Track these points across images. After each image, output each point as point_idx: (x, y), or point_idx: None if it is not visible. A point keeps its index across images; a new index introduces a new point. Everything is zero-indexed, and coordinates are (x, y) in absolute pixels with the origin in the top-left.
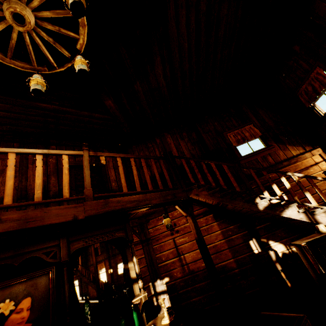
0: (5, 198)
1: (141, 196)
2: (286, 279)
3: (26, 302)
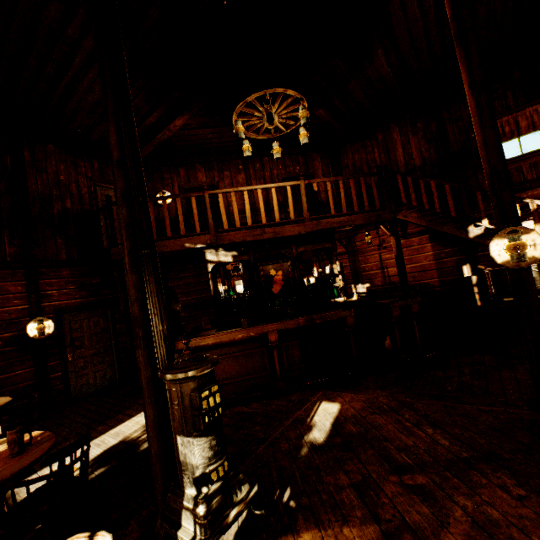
0: (262, 219)
1: (346, 218)
2: (477, 300)
3: (280, 272)
